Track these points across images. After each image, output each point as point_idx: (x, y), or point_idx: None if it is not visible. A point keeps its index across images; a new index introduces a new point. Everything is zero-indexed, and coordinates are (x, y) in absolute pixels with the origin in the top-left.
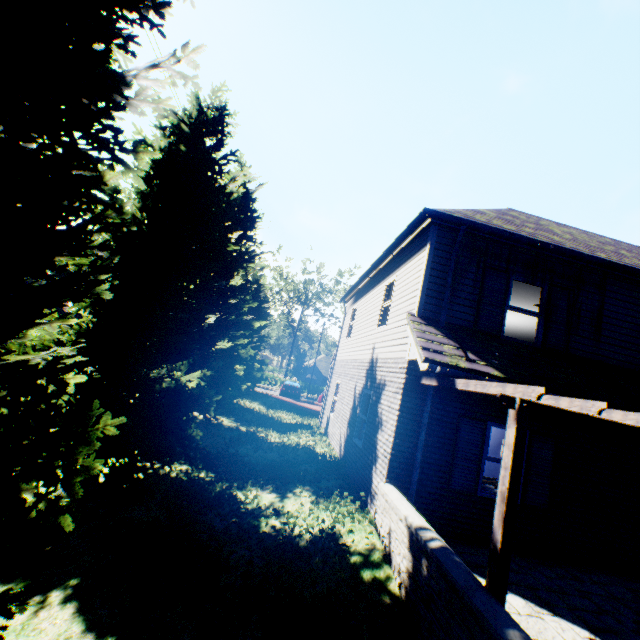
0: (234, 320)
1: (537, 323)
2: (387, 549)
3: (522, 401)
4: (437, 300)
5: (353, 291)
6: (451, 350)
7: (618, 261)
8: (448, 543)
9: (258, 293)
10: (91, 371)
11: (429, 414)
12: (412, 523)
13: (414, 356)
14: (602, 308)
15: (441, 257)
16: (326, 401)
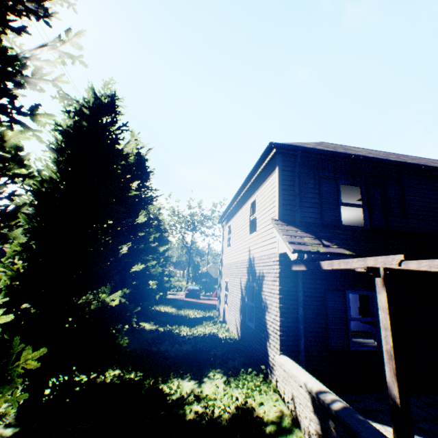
0: (143, 248)
1: (363, 212)
2: (294, 413)
3: (385, 269)
4: (291, 206)
5: (226, 213)
6: (310, 241)
7: (405, 162)
8: (338, 395)
9: (159, 226)
10: (26, 307)
11: (302, 293)
12: (312, 388)
13: (283, 250)
14: (403, 195)
15: (287, 175)
16: (220, 296)
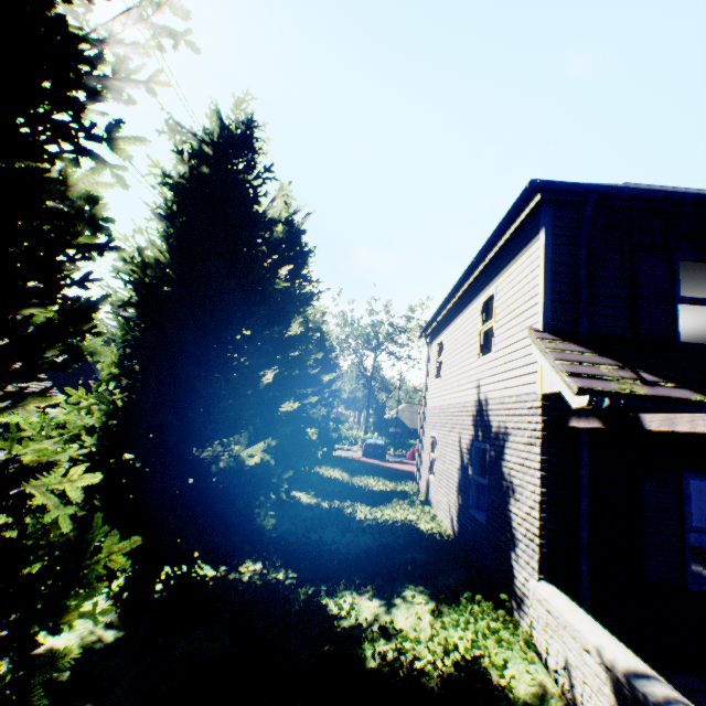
0: (298, 375)
1: None
2: (568, 696)
3: None
4: (569, 305)
5: (435, 320)
6: (613, 372)
7: None
8: (658, 672)
9: (322, 342)
10: (127, 460)
11: (587, 471)
12: (615, 663)
13: (552, 388)
14: None
15: (564, 245)
16: (420, 460)
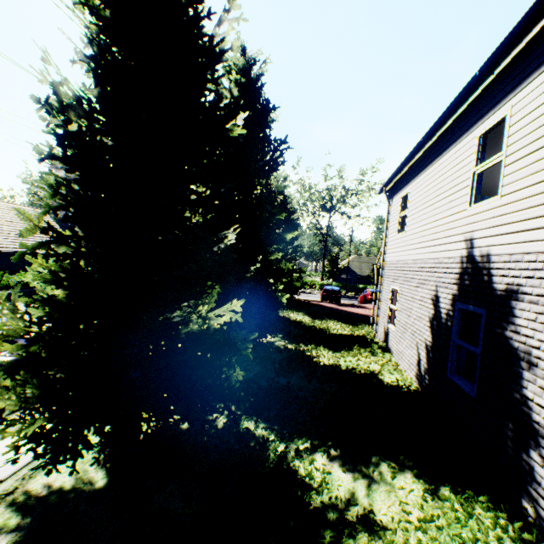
0: (263, 235)
1: None
2: None
3: None
4: None
5: (400, 173)
6: None
7: None
8: None
9: (284, 205)
10: (85, 328)
11: None
12: None
13: None
14: None
15: None
16: (378, 309)
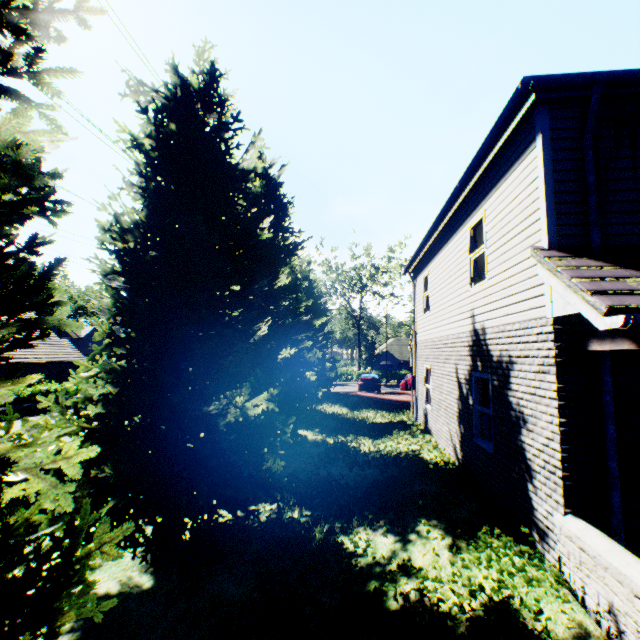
0: (291, 323)
1: None
2: None
3: None
4: (576, 216)
5: (418, 256)
6: None
7: None
8: None
9: (311, 290)
10: (136, 422)
11: (611, 396)
12: None
13: (566, 310)
14: None
15: (565, 149)
16: (416, 391)
